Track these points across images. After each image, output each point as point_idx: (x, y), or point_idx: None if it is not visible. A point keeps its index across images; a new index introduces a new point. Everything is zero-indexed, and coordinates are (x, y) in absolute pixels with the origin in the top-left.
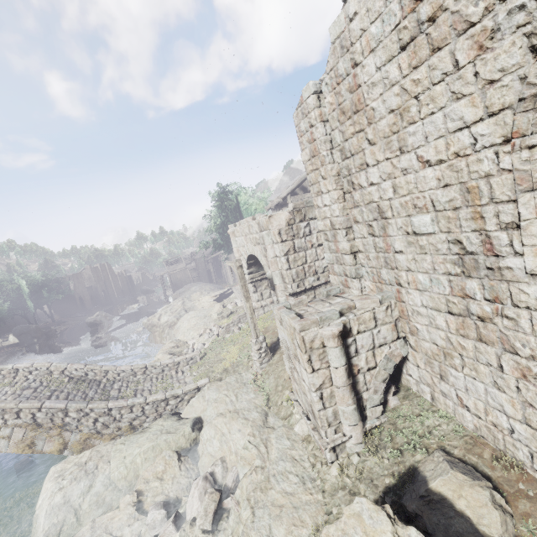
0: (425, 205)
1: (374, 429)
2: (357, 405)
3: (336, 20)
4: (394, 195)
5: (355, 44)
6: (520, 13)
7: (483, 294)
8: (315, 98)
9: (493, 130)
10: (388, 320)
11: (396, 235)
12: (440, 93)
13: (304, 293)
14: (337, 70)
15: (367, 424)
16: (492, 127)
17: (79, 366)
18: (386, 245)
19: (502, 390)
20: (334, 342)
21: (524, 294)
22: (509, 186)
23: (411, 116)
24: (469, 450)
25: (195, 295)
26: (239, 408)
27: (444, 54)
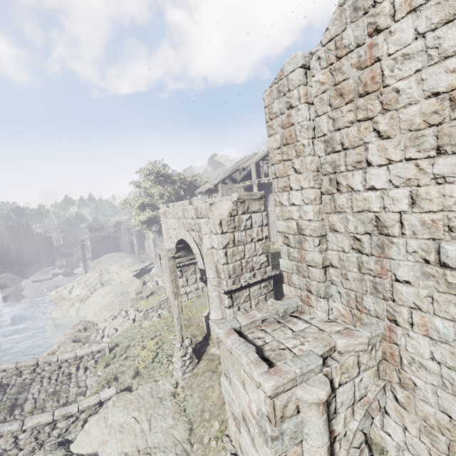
0: None
1: None
2: None
3: None
4: (412, 207)
5: (382, 2)
6: None
7: None
8: (303, 73)
9: None
10: (374, 364)
11: (403, 259)
12: None
13: (238, 290)
14: (341, 40)
15: None
16: None
17: None
18: (381, 268)
19: None
20: (318, 411)
21: None
22: None
23: None
24: None
25: (114, 267)
26: (152, 444)
27: None
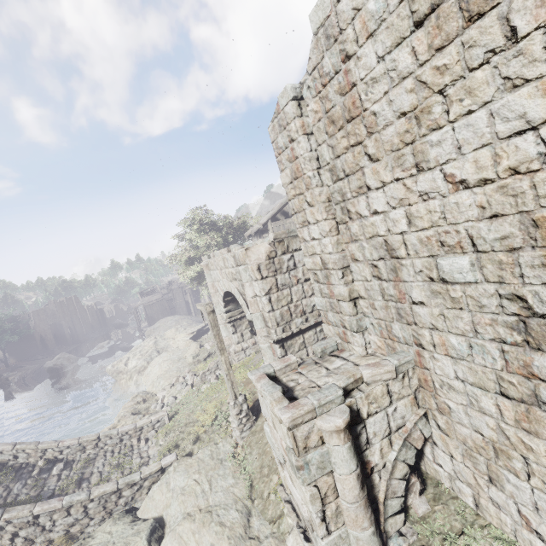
0: (460, 242)
1: None
2: (375, 526)
3: (318, 3)
4: (410, 227)
5: (345, 29)
6: None
7: None
8: (295, 105)
9: None
10: (408, 393)
11: (413, 280)
12: (482, 81)
13: (290, 338)
14: (322, 68)
15: None
16: None
17: (5, 447)
18: (399, 292)
19: None
20: (339, 439)
21: None
22: None
23: (434, 118)
24: None
25: (169, 332)
26: (213, 503)
27: (489, 21)
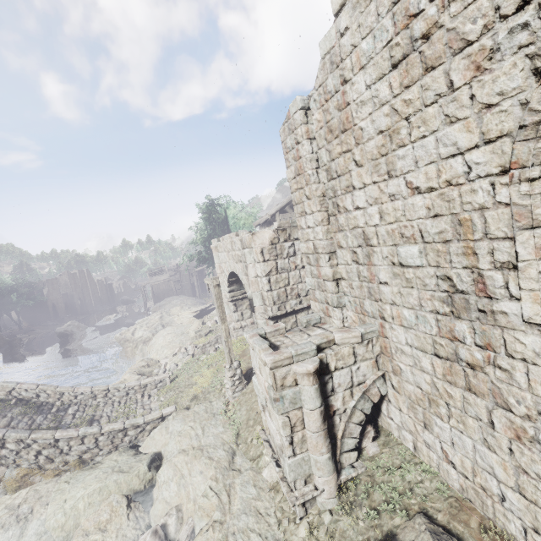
0: (413, 235)
1: (350, 480)
2: (331, 454)
3: (326, 35)
4: (381, 221)
5: (345, 59)
6: (523, 31)
7: (474, 338)
8: (303, 114)
9: (490, 159)
10: (370, 356)
11: (381, 264)
12: (432, 115)
13: (284, 316)
14: (326, 87)
15: (342, 475)
16: (489, 155)
17: (30, 386)
18: (370, 274)
19: (492, 450)
20: (309, 381)
21: (520, 344)
22: (506, 222)
23: (401, 138)
24: (454, 515)
25: (174, 310)
26: (204, 444)
27: (438, 73)
